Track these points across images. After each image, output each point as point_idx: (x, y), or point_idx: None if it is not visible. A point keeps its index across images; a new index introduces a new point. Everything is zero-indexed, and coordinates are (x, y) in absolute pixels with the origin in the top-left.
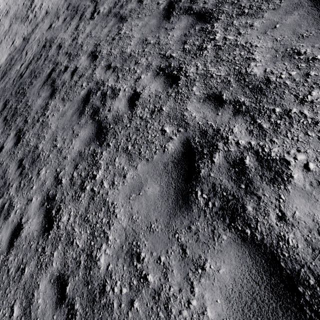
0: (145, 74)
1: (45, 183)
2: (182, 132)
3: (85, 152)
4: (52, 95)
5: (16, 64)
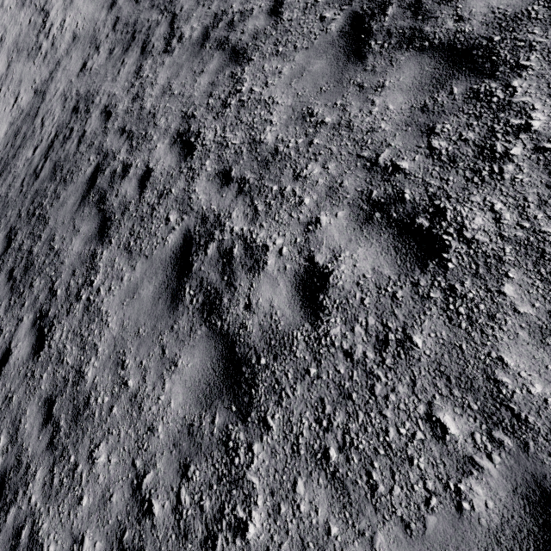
0: (329, 212)
1: (111, 499)
2: (512, 449)
3: (202, 429)
4: (103, 233)
5: (24, 147)
